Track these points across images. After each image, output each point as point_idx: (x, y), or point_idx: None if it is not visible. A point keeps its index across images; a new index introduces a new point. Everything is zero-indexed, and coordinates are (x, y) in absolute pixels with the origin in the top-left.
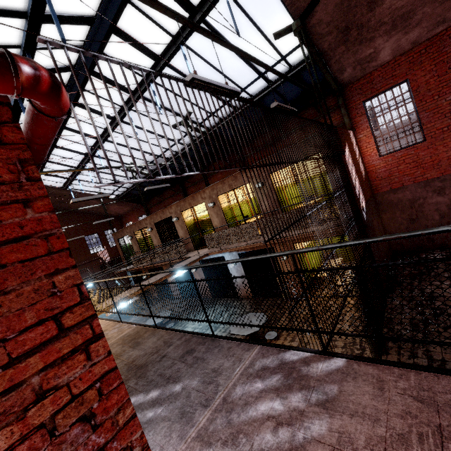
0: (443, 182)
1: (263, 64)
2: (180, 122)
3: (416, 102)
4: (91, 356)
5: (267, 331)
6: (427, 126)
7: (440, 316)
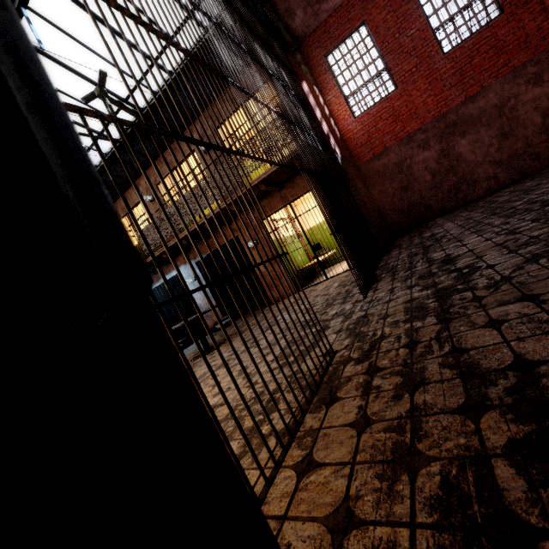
0: (425, 132)
1: None
2: (94, 91)
3: (379, 45)
4: None
5: (230, 335)
6: (395, 70)
7: (442, 238)
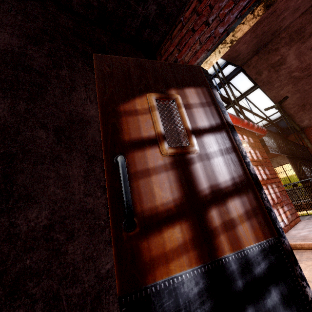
0: None
1: (271, 122)
2: None
3: None
4: (281, 185)
5: None
6: None
7: None
